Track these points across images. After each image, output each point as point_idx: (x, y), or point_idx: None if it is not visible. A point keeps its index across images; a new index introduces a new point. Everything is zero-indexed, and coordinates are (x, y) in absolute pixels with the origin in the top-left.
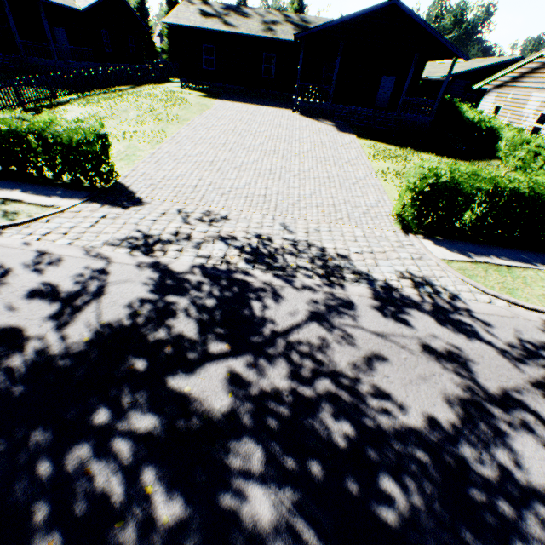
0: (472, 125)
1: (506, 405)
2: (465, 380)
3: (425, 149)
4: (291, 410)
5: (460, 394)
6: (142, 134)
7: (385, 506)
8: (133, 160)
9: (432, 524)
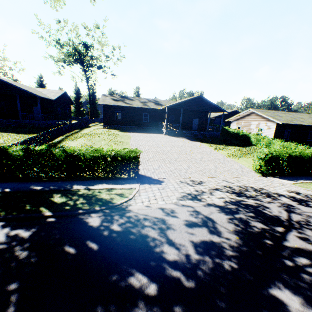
0: (235, 134)
1: None
2: None
3: (226, 144)
4: None
5: None
6: None
7: None
8: None
9: None
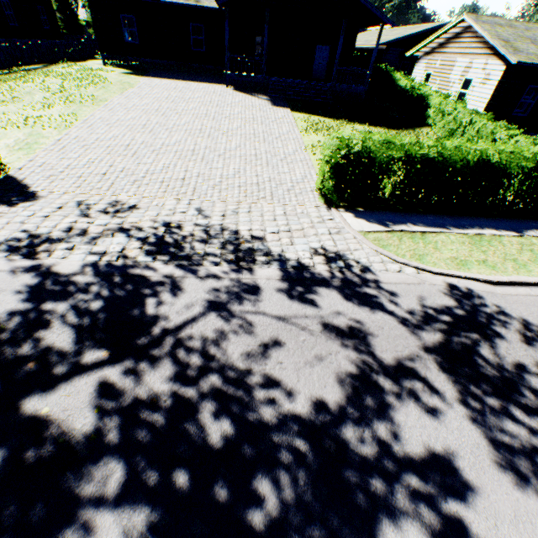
0: (404, 93)
1: (397, 376)
2: (361, 355)
3: (359, 120)
4: (167, 416)
5: (353, 371)
6: (49, 118)
7: (252, 508)
8: (34, 149)
9: (299, 519)
